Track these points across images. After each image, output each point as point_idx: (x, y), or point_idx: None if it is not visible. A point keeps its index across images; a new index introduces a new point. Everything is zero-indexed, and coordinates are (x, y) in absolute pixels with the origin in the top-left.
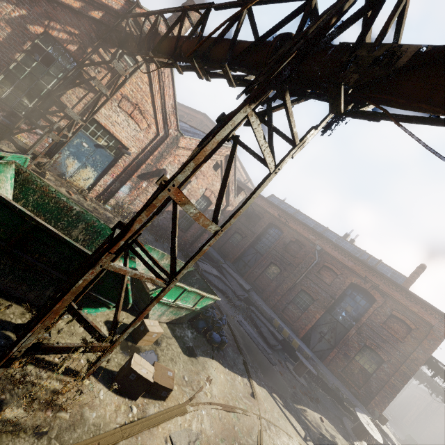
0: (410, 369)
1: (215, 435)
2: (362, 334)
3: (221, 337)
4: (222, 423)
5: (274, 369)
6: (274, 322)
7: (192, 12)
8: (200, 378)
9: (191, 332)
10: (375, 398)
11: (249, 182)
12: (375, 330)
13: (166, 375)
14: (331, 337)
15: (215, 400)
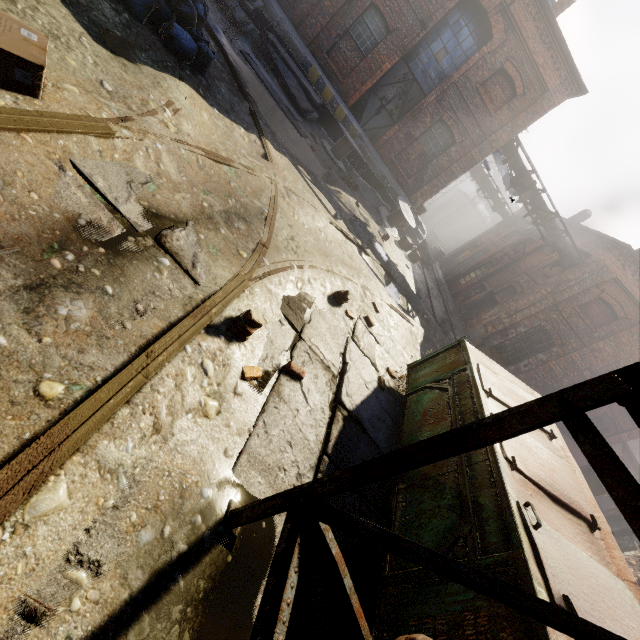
0: (482, 154)
1: (190, 185)
2: (443, 103)
3: (197, 43)
4: (207, 175)
5: (303, 142)
6: (310, 73)
7: None
8: (148, 98)
9: (113, 9)
10: (424, 188)
11: None
12: (465, 96)
13: (14, 33)
14: (396, 108)
15: (189, 141)
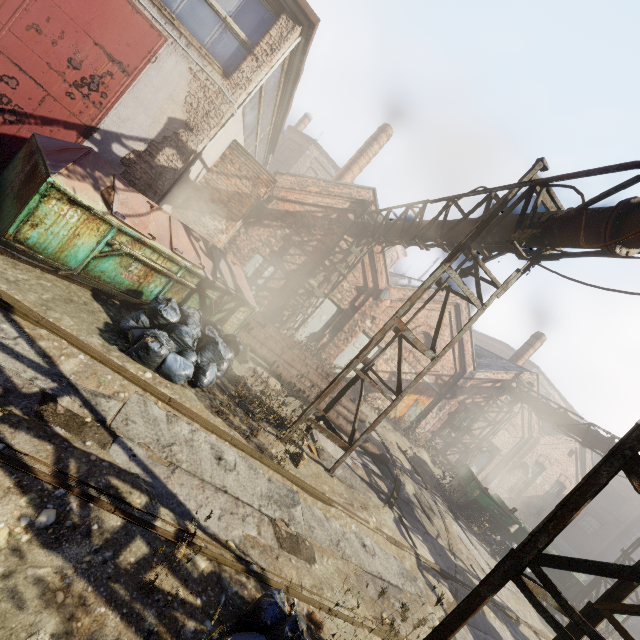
0: None
1: None
2: None
3: None
4: None
5: None
6: None
7: (540, 339)
8: None
9: None
10: None
11: (576, 418)
12: None
13: None
14: None
15: None
